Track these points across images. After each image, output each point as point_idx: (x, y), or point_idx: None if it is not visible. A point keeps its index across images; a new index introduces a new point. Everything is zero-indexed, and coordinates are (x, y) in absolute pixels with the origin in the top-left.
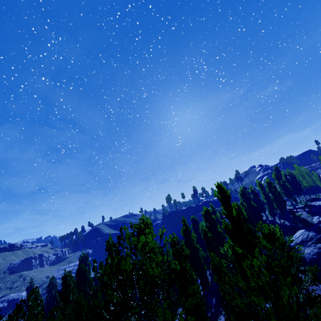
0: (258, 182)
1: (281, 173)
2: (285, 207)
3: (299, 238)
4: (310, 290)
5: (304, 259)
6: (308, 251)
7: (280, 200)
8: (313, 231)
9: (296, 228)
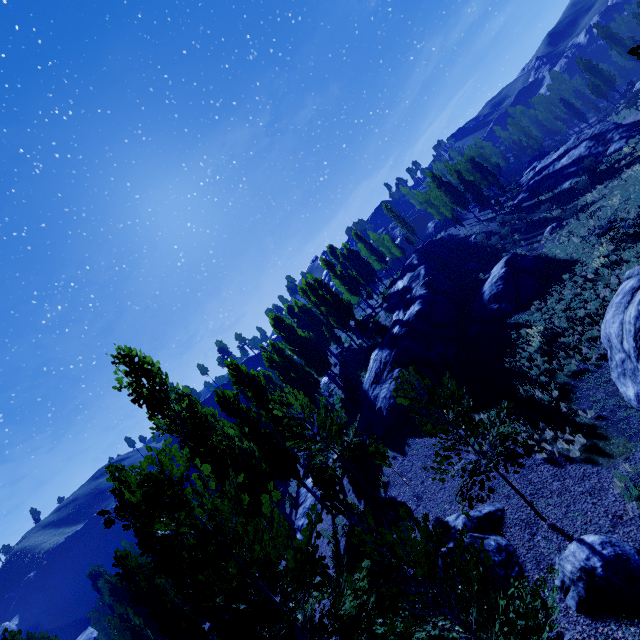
0: (300, 288)
1: (339, 255)
2: (348, 318)
3: (372, 371)
4: (392, 483)
5: (380, 414)
6: (384, 392)
7: (337, 310)
8: (386, 349)
9: (375, 348)
